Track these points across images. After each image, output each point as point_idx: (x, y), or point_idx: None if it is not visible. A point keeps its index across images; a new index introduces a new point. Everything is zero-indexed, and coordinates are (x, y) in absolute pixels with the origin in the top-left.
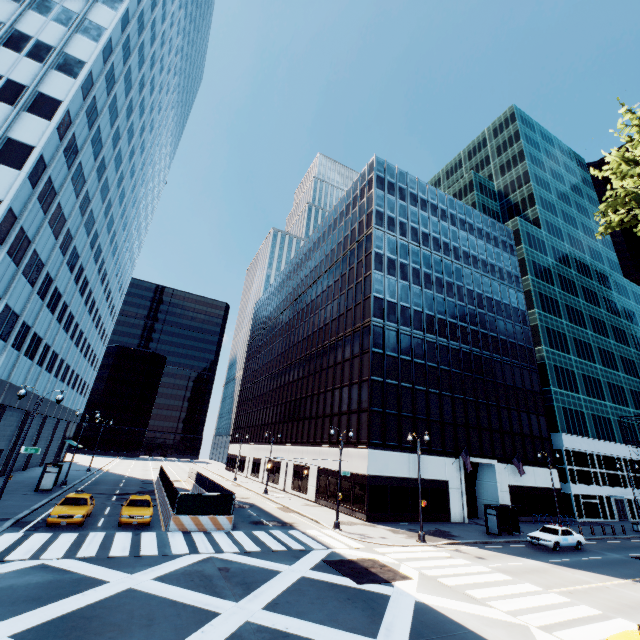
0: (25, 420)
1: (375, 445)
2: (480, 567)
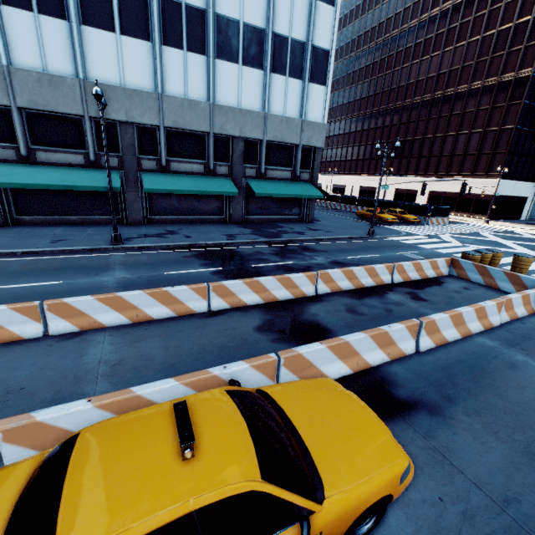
0: None
1: (503, 177)
2: None
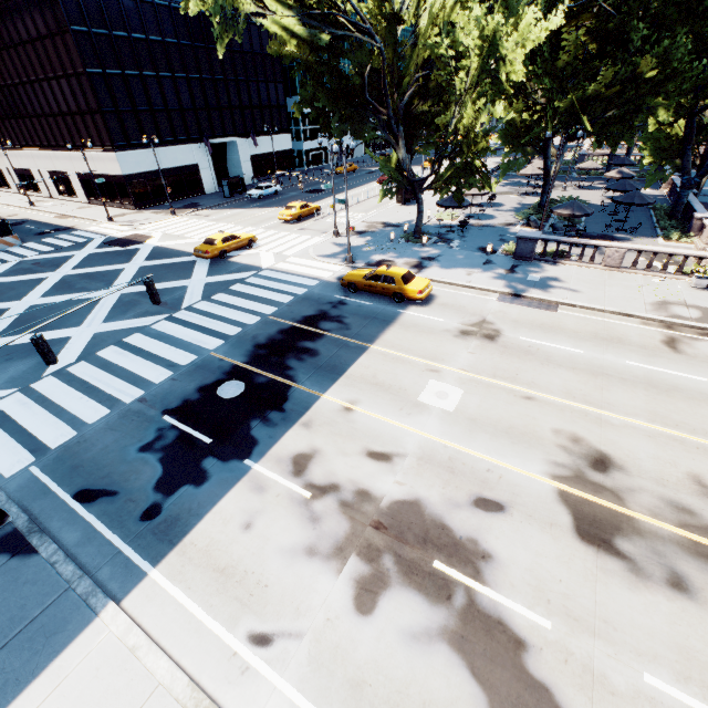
0: None
1: (121, 148)
2: (202, 222)
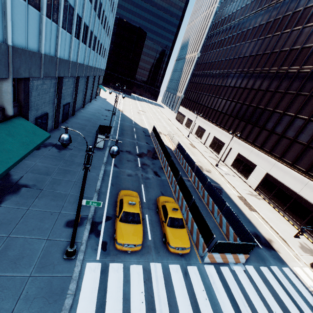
0: (77, 82)
1: None
2: None
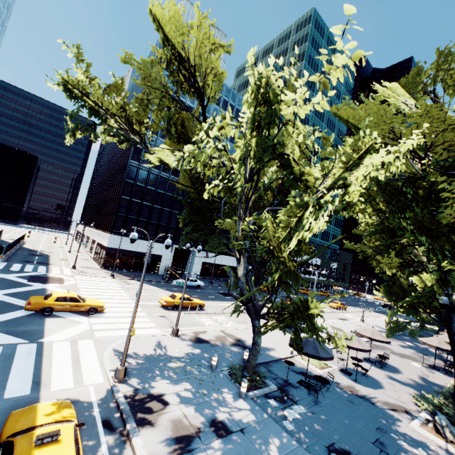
0: None
1: (115, 233)
2: (116, 285)
